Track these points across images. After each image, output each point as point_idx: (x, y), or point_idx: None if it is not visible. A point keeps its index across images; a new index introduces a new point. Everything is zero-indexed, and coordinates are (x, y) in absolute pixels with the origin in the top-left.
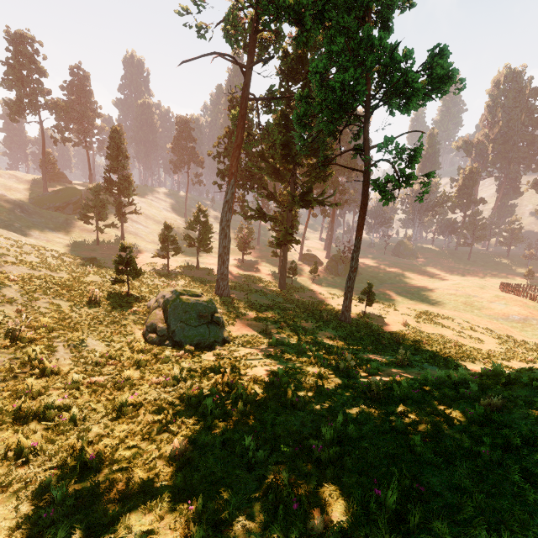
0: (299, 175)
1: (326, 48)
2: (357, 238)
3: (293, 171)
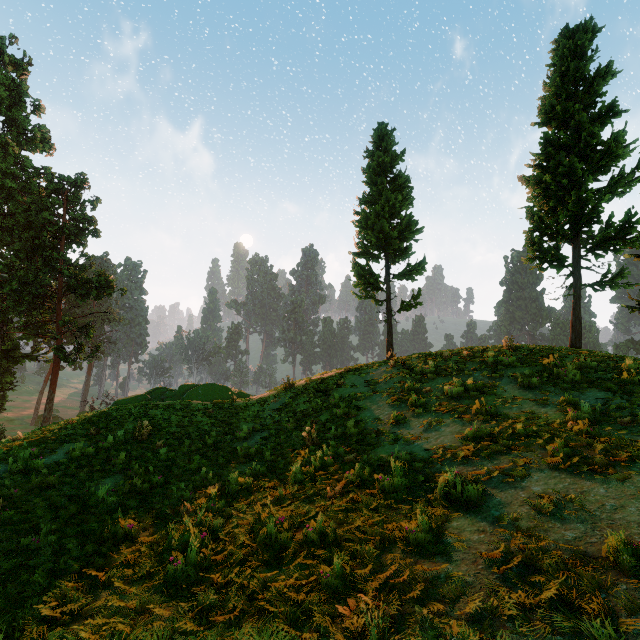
0: (11, 330)
1: (15, 251)
2: (50, 391)
3: (1, 327)
